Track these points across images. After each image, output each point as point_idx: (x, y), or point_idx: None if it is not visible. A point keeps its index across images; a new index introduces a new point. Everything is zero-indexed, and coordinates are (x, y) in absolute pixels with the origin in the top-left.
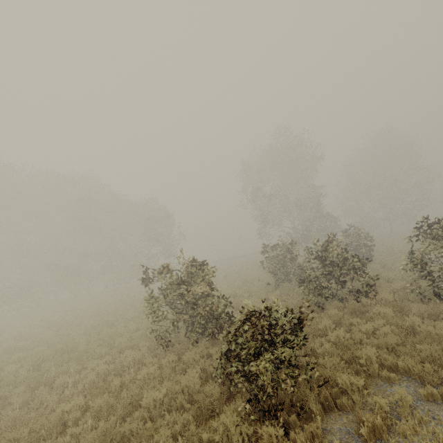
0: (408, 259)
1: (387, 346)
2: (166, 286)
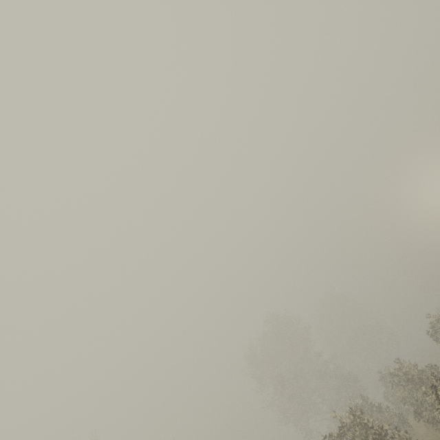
0: None
1: None
2: None
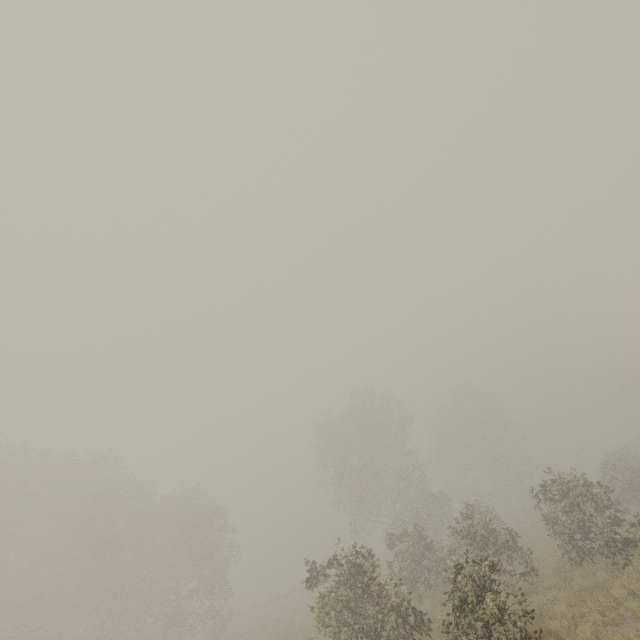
0: (548, 523)
1: (570, 604)
2: (338, 586)
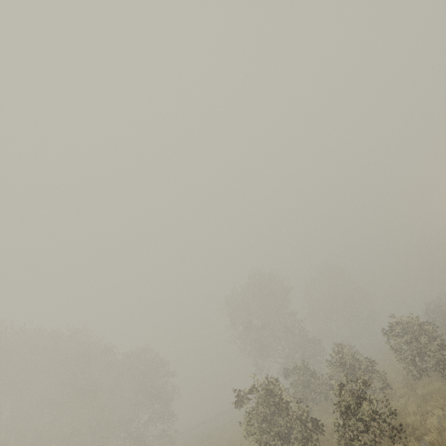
0: (395, 352)
1: (418, 405)
2: (257, 406)
